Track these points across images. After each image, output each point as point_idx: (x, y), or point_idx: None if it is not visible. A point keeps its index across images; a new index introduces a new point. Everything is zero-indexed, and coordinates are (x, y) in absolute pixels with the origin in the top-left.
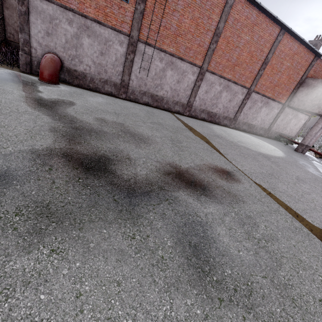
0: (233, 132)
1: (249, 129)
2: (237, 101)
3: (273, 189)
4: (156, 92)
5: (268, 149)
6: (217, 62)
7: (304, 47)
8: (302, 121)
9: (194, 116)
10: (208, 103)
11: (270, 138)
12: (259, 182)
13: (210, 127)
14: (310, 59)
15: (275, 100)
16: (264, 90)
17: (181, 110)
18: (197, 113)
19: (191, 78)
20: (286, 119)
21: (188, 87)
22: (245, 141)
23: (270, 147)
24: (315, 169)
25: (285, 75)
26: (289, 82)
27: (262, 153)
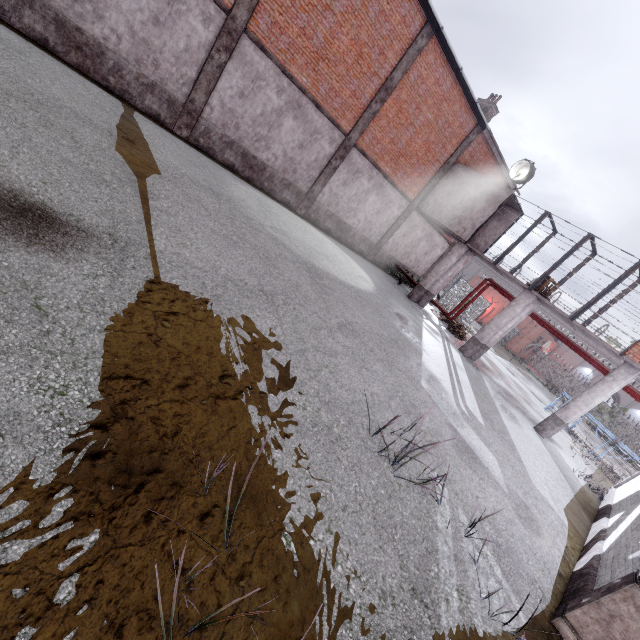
0: (292, 218)
1: (339, 231)
2: (319, 155)
3: (209, 313)
4: (76, 19)
5: (343, 270)
6: (275, 21)
7: (462, 93)
8: (438, 250)
9: (207, 149)
10: (245, 129)
11: (379, 265)
12: (175, 287)
13: (226, 179)
14: (468, 126)
15: (396, 187)
16: (379, 155)
17: (167, 117)
18: (216, 145)
19: (200, 31)
20: (412, 237)
21: (191, 55)
22: (297, 237)
23: (357, 271)
24: (416, 329)
25: (421, 138)
26: (426, 158)
27: (314, 265)
